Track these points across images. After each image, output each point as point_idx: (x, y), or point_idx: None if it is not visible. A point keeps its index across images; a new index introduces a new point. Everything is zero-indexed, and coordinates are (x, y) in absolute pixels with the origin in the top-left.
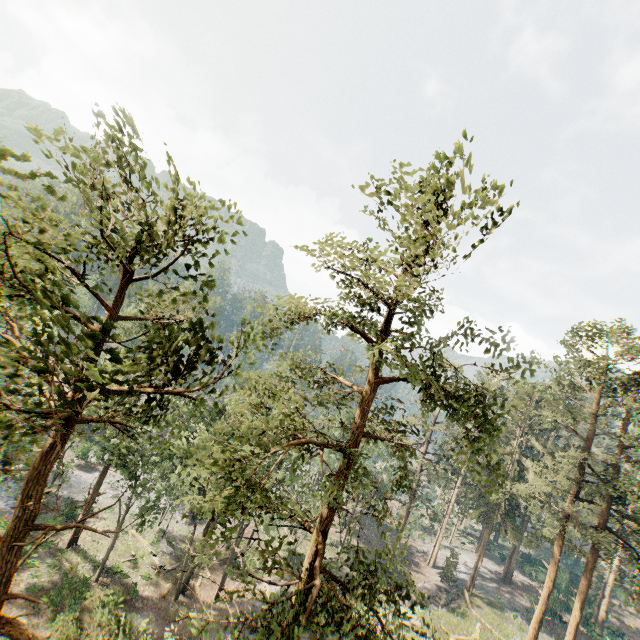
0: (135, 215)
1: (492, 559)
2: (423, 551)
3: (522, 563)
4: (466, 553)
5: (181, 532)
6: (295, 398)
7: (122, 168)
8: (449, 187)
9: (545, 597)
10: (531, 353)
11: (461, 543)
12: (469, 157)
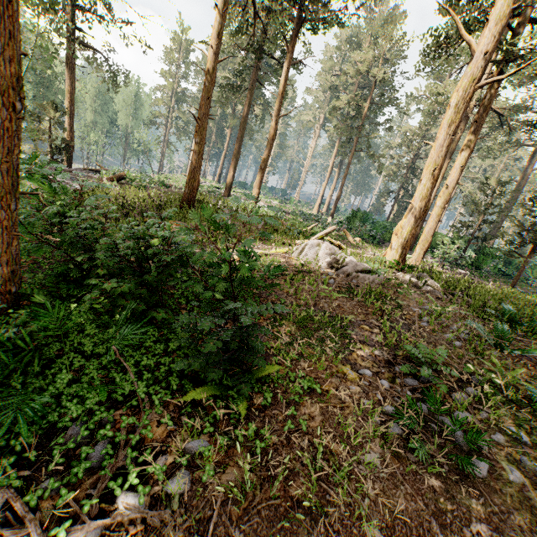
0: None
1: None
2: None
3: None
4: None
5: None
6: None
7: None
8: None
9: (226, 145)
10: None
11: None
12: None
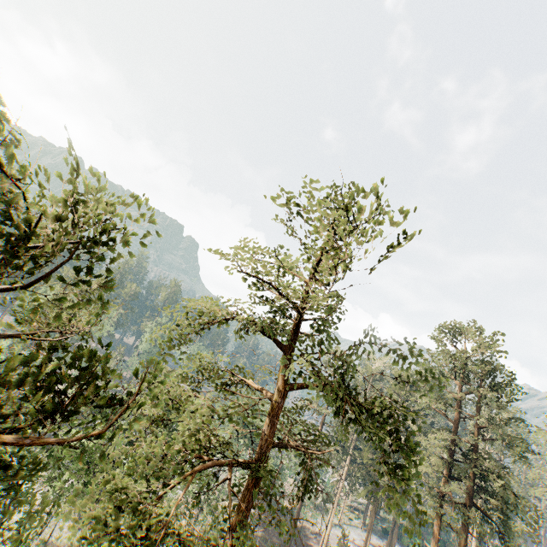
0: (20, 212)
1: (376, 532)
2: (316, 531)
3: (401, 534)
4: (354, 529)
5: (66, 540)
6: (206, 412)
7: (6, 154)
8: (358, 208)
9: None
10: (408, 346)
11: (349, 519)
12: (376, 185)
